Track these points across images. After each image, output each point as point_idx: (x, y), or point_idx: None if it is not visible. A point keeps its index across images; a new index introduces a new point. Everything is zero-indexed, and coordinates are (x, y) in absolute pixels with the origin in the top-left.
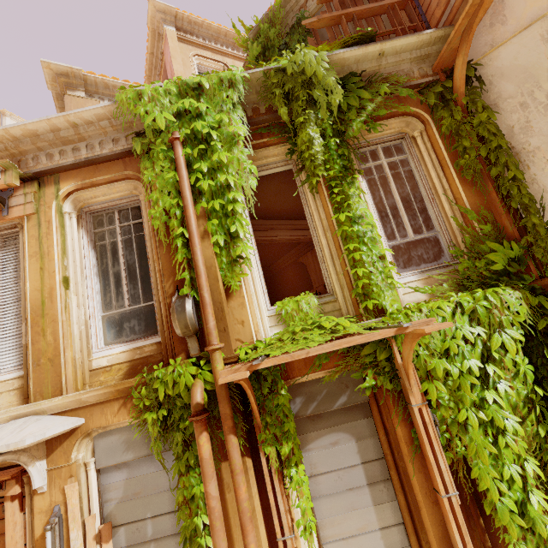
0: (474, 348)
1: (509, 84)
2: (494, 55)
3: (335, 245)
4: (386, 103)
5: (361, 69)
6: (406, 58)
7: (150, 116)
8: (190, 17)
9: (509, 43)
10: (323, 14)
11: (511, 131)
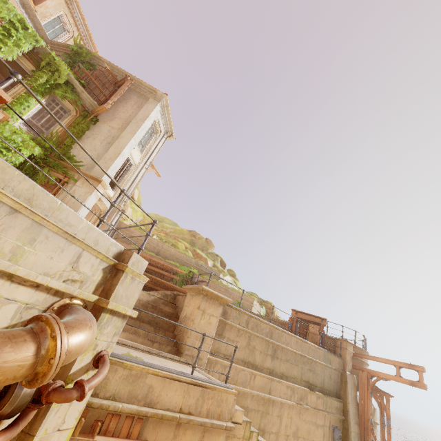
0: (15, 145)
1: (97, 130)
2: (102, 123)
3: (13, 97)
4: (73, 100)
5: (76, 88)
6: (88, 101)
7: (2, 9)
8: (79, 6)
9: (106, 125)
10: (89, 71)
11: (86, 135)
